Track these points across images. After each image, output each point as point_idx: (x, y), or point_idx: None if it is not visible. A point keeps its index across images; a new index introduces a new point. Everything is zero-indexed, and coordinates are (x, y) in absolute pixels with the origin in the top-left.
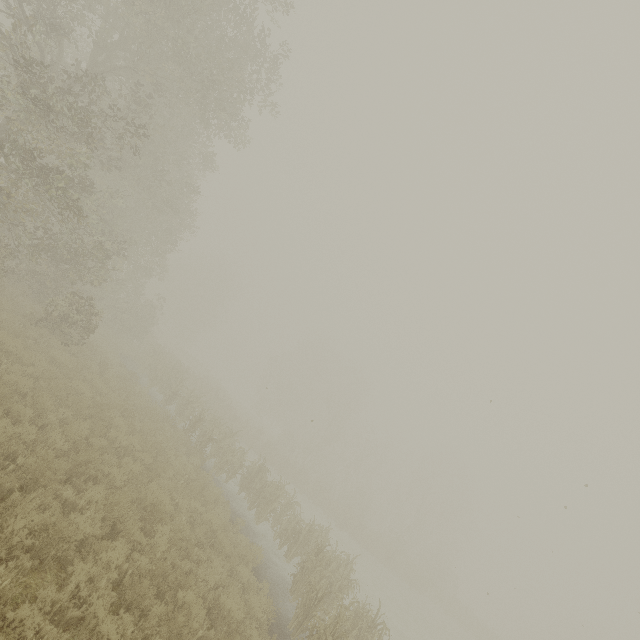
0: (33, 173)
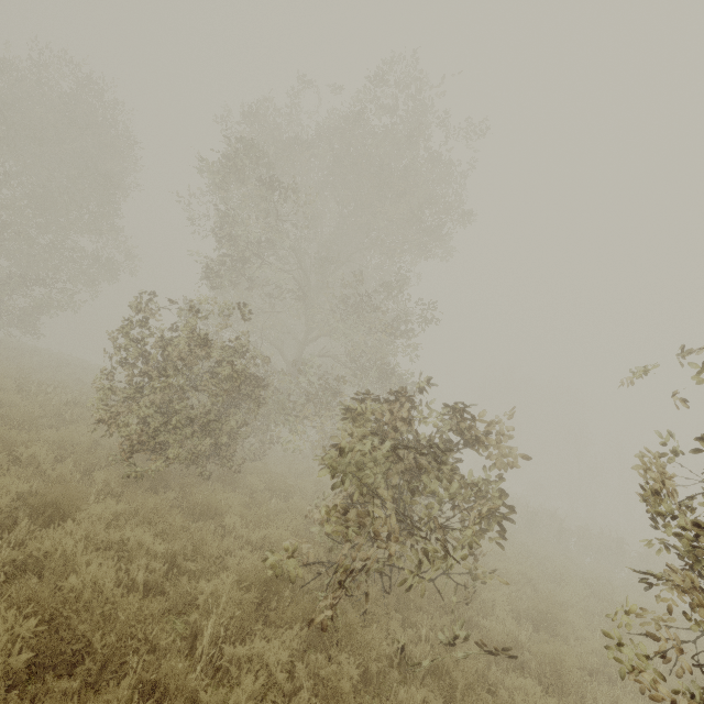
0: (381, 379)
